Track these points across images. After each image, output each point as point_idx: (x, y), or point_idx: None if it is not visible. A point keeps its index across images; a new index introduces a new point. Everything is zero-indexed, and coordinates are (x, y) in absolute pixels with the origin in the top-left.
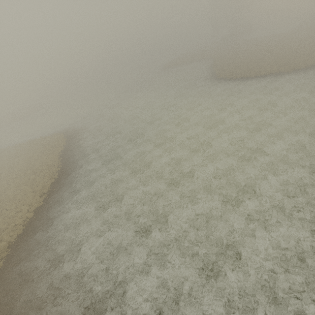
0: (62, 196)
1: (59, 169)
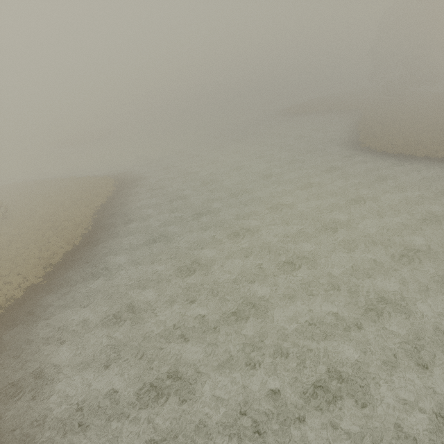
0: (70, 278)
1: (86, 231)
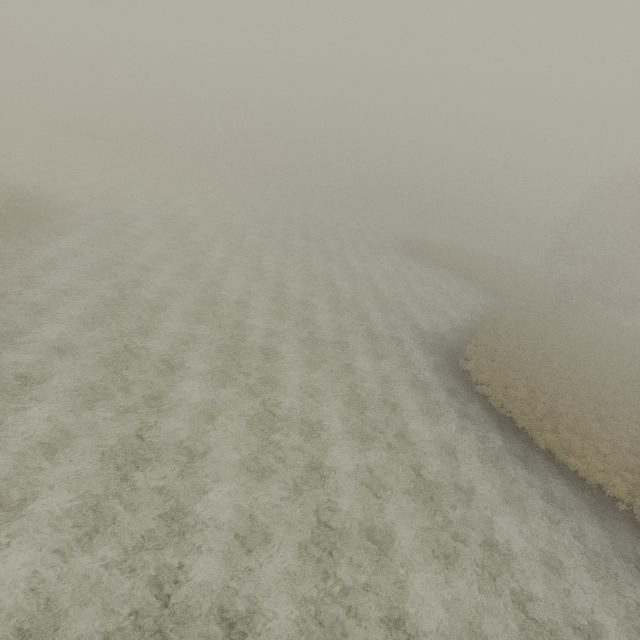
0: None
1: None
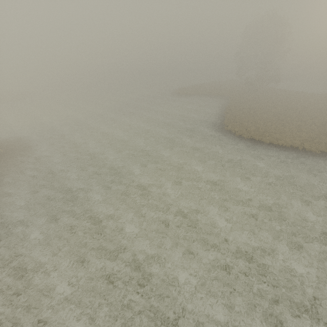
0: None
1: None
